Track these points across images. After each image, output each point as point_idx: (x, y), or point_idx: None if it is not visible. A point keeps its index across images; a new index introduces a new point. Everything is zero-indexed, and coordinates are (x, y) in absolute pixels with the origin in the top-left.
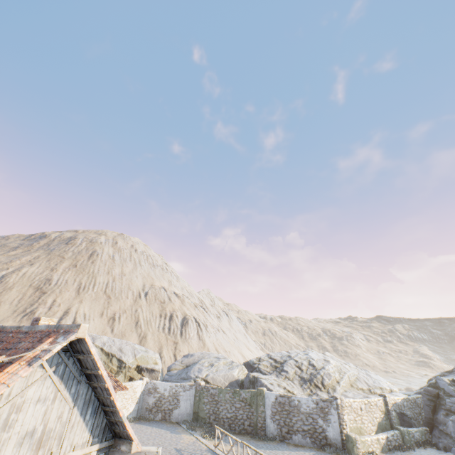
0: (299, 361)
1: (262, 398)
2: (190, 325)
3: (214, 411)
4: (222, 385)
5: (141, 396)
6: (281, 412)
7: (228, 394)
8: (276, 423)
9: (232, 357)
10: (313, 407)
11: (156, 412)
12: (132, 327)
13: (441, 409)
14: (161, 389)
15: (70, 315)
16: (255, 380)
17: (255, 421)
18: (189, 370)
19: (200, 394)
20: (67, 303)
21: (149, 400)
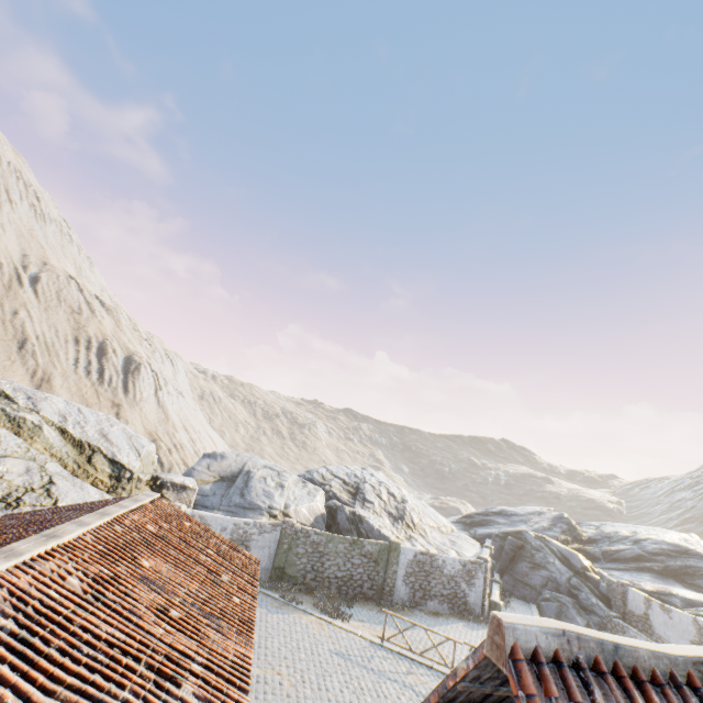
0: (377, 487)
1: (398, 555)
2: (143, 377)
3: (314, 568)
4: (307, 522)
5: None
6: (419, 573)
7: (343, 544)
8: (409, 586)
9: (205, 441)
10: (459, 569)
11: None
12: (11, 350)
13: (524, 560)
14: (216, 529)
15: None
16: (357, 519)
17: (380, 583)
18: (247, 492)
19: (292, 541)
20: None
21: None
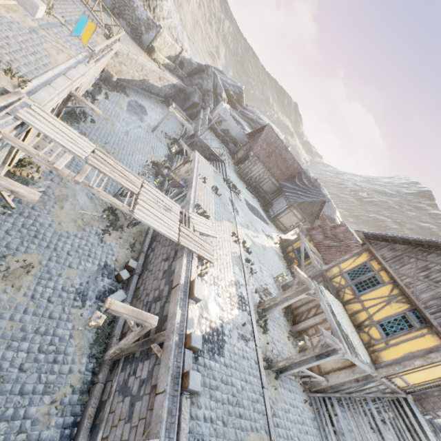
0: None
1: None
2: None
3: None
4: None
5: None
6: (121, 1)
7: None
8: (112, 2)
9: None
10: (144, 19)
11: None
12: None
13: (199, 76)
14: None
15: None
16: None
17: None
18: None
19: None
20: None
21: None
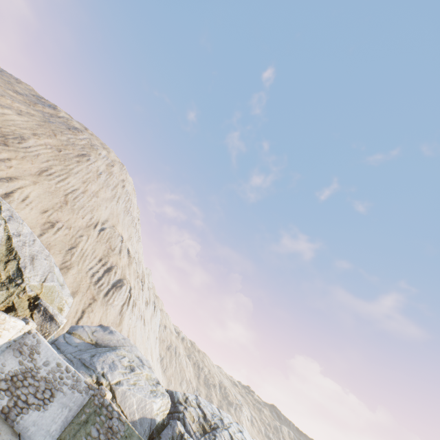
0: None
1: None
2: (121, 292)
3: None
4: (130, 415)
5: (2, 346)
6: None
7: None
8: None
9: None
10: None
11: (2, 391)
12: (64, 248)
13: None
14: (41, 359)
15: (12, 184)
16: None
17: None
18: (98, 355)
19: (93, 414)
20: (20, 173)
21: (9, 363)
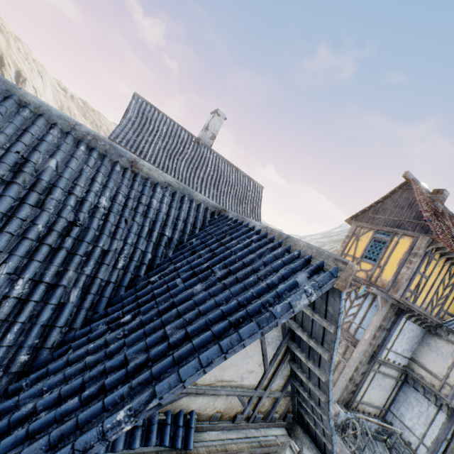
0: None
1: None
2: (28, 88)
3: None
4: None
5: None
6: None
7: None
8: None
9: None
10: None
11: None
12: None
13: None
14: None
15: None
16: None
17: None
18: None
19: None
20: None
21: None
